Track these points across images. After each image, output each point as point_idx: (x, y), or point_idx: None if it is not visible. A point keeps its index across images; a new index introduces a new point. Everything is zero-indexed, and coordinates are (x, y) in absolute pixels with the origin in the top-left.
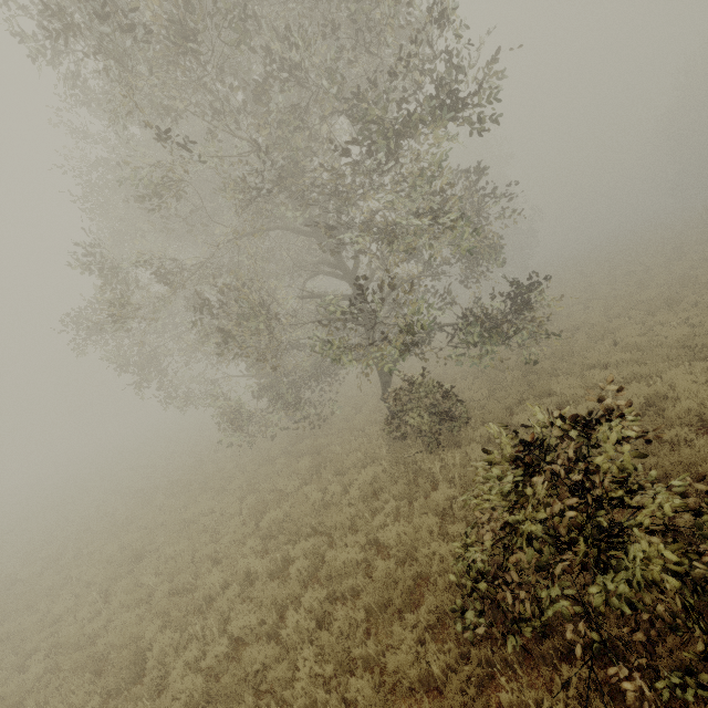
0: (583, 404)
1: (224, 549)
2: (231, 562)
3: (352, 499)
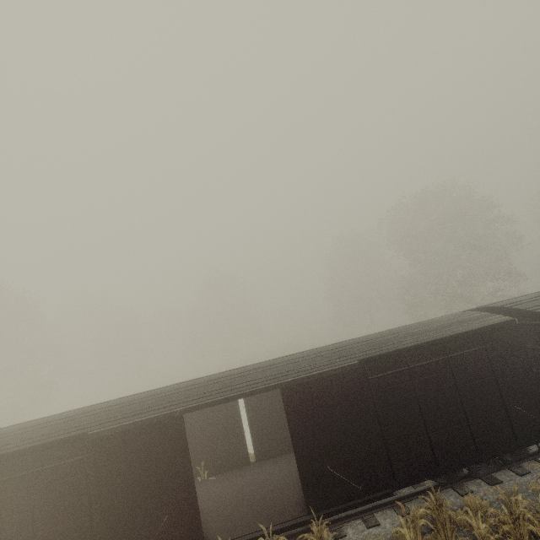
0: None
1: None
2: None
3: None
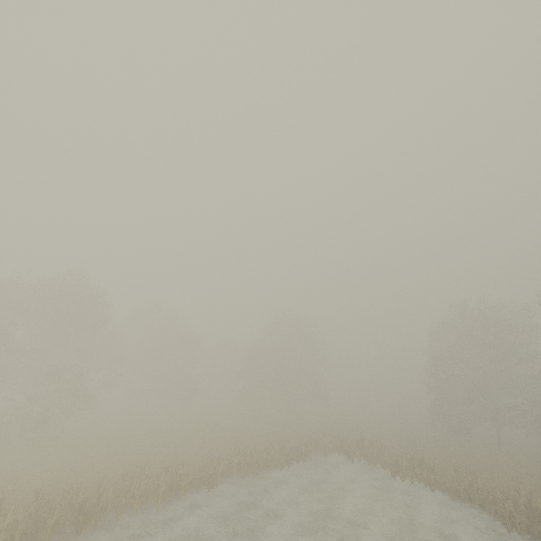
0: None
1: None
2: None
3: None
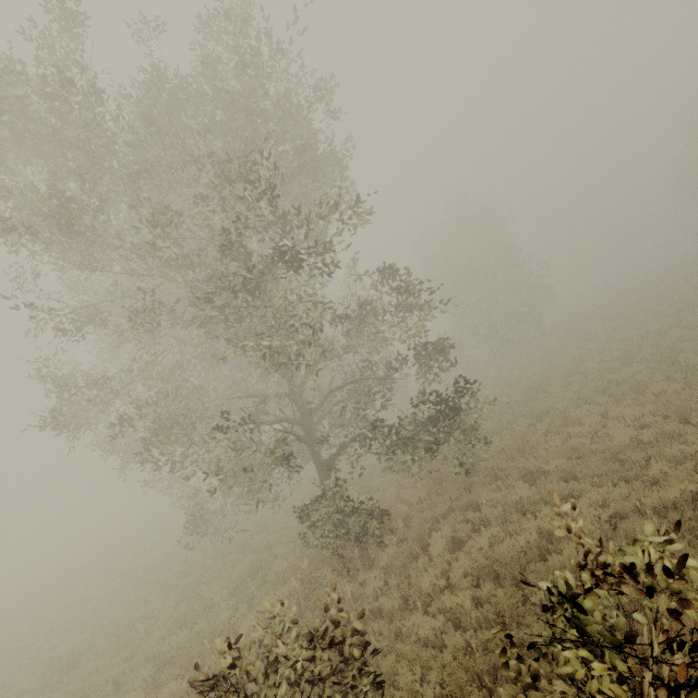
0: (487, 531)
1: (128, 672)
2: (122, 694)
3: (244, 629)
